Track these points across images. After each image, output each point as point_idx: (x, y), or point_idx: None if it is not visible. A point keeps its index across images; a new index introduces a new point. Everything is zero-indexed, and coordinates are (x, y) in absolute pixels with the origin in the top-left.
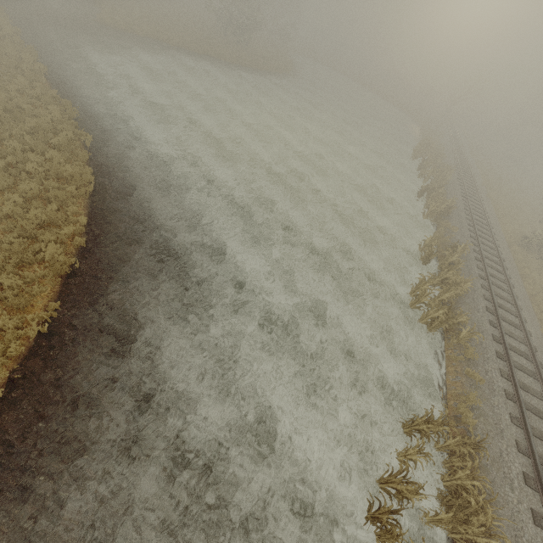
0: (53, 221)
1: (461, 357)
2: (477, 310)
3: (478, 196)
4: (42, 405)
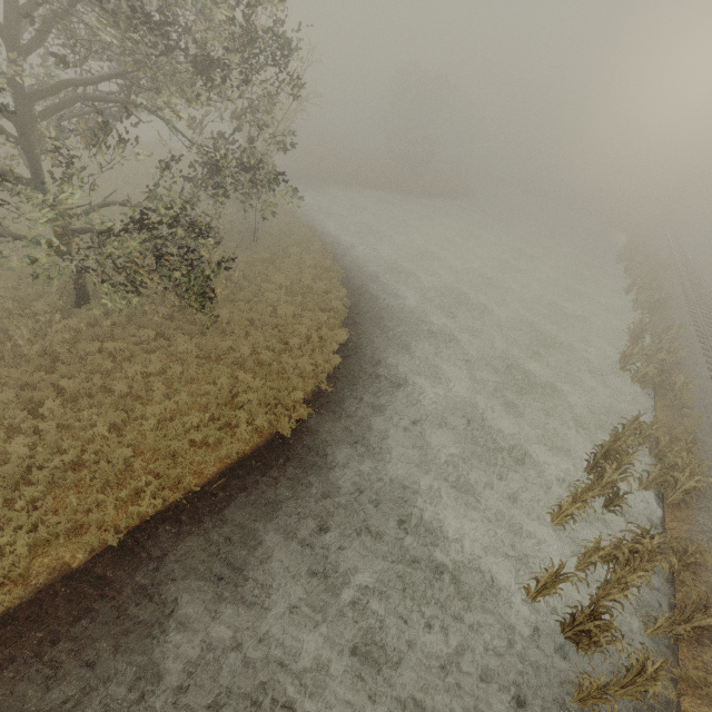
0: (328, 291)
1: (677, 403)
2: (699, 377)
3: (708, 294)
4: (354, 375)
